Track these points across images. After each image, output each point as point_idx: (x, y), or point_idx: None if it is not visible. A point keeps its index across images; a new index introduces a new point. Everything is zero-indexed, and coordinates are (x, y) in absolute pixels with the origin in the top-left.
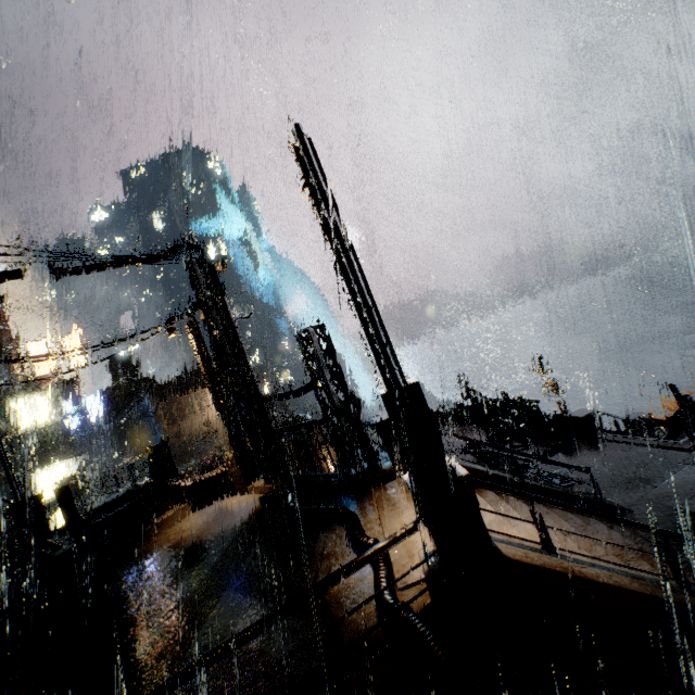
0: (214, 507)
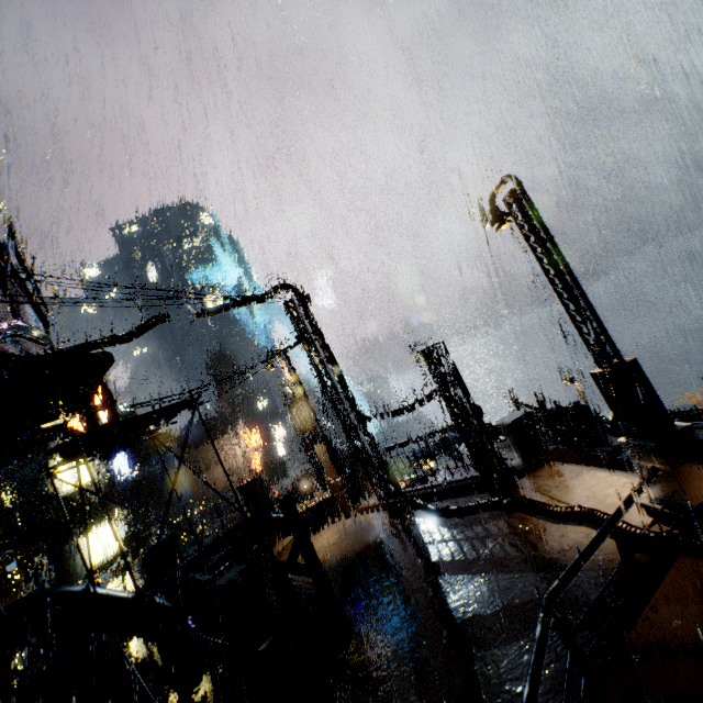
0: (325, 533)
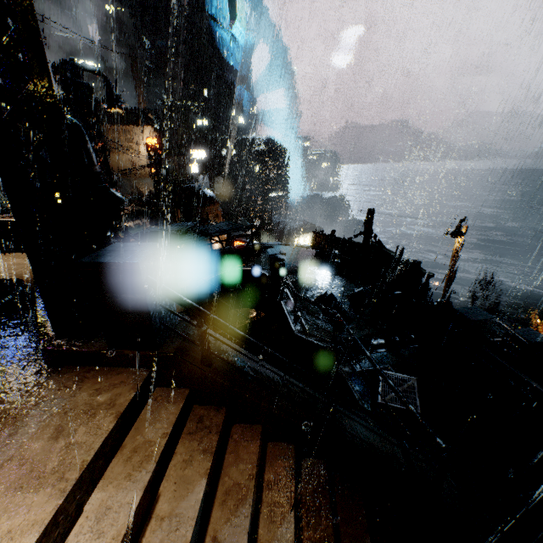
0: None
